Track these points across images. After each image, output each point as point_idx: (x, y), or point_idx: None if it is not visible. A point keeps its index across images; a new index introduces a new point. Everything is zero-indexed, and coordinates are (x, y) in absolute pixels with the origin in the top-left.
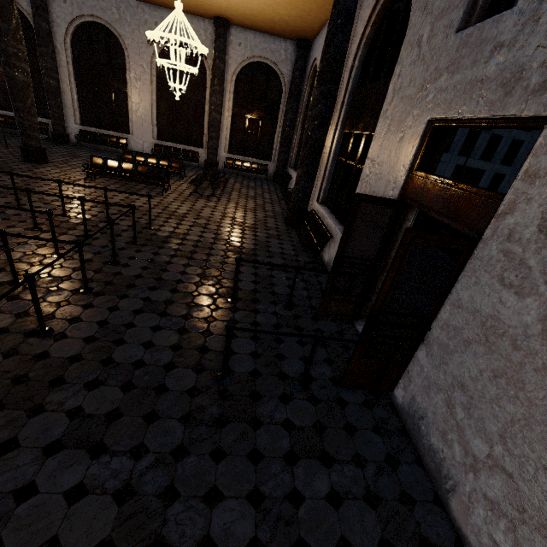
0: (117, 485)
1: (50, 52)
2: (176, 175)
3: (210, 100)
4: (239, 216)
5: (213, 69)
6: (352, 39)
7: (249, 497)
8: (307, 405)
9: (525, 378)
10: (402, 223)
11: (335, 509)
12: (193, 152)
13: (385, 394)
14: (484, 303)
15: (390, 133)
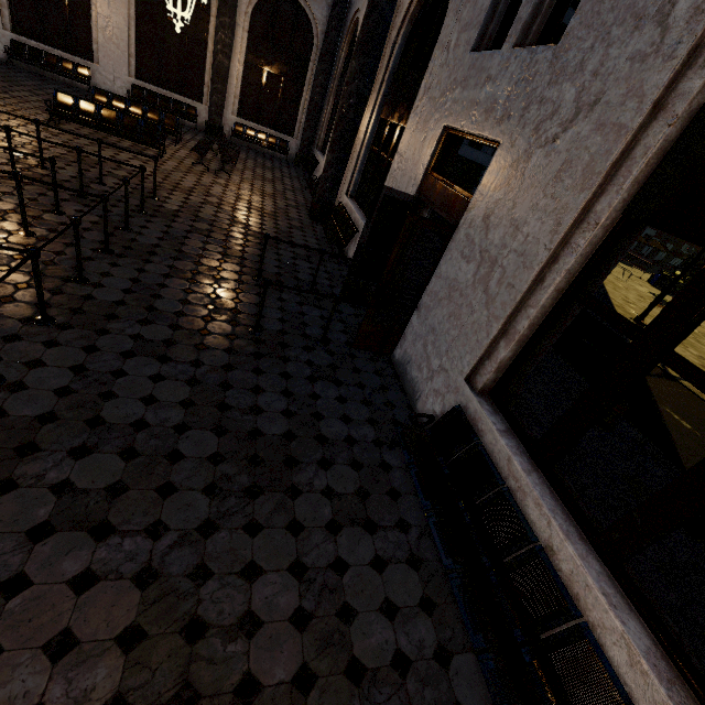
0: (186, 377)
1: None
2: (168, 136)
3: (216, 35)
4: (257, 201)
5: None
6: (398, 8)
7: (282, 393)
8: (325, 355)
9: (462, 312)
10: None
11: (341, 404)
12: (189, 106)
13: (388, 356)
14: (452, 272)
15: (417, 131)
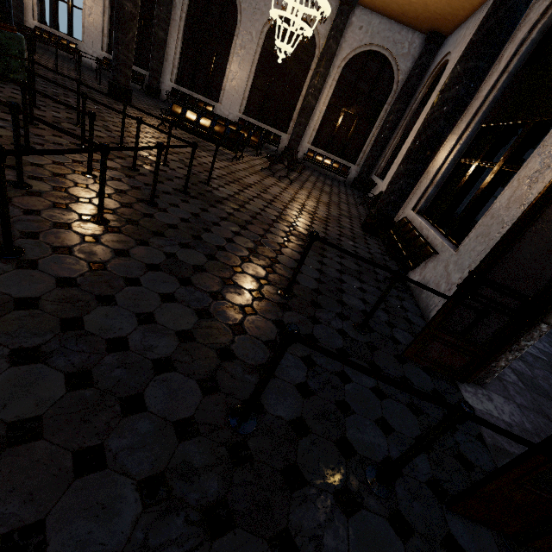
0: None
1: (168, 3)
2: (252, 151)
3: (310, 82)
4: (310, 205)
5: (323, 49)
6: (532, 6)
7: None
8: (388, 533)
9: None
10: None
11: None
12: (275, 135)
13: None
14: None
15: None
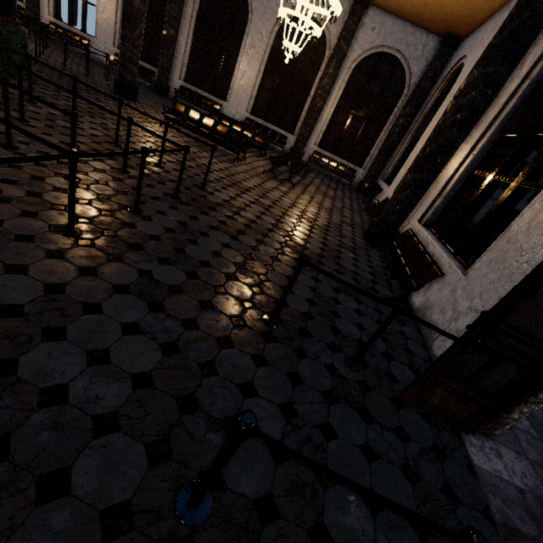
0: None
1: (179, 1)
2: (256, 151)
3: (319, 83)
4: (311, 211)
5: (334, 50)
6: None
7: None
8: None
9: None
10: None
11: None
12: (282, 136)
13: None
14: None
15: None
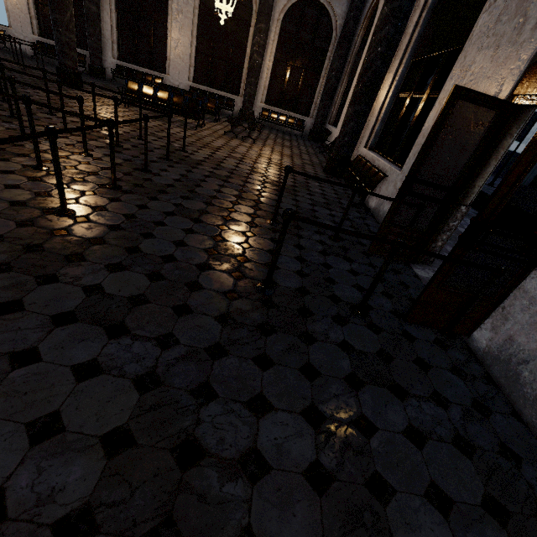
0: (139, 370)
1: None
2: (210, 118)
3: (253, 40)
4: (276, 158)
5: (260, 3)
6: None
7: (305, 414)
8: (367, 331)
9: None
10: (502, 139)
11: (418, 448)
12: (229, 99)
13: (459, 337)
14: None
15: (499, 25)
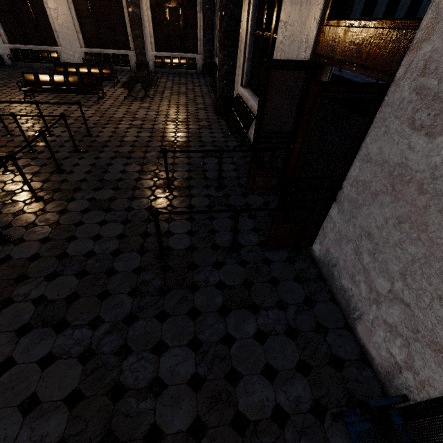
0: (80, 350)
1: None
2: (110, 82)
3: None
4: (172, 113)
5: None
6: None
7: (189, 345)
8: (237, 268)
9: (428, 220)
10: None
11: (261, 344)
12: (122, 56)
13: (305, 250)
14: (392, 153)
15: None
